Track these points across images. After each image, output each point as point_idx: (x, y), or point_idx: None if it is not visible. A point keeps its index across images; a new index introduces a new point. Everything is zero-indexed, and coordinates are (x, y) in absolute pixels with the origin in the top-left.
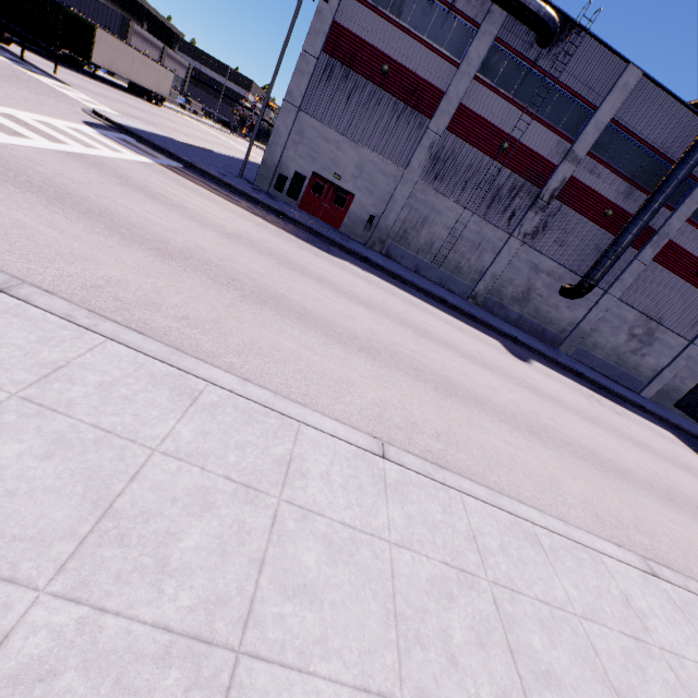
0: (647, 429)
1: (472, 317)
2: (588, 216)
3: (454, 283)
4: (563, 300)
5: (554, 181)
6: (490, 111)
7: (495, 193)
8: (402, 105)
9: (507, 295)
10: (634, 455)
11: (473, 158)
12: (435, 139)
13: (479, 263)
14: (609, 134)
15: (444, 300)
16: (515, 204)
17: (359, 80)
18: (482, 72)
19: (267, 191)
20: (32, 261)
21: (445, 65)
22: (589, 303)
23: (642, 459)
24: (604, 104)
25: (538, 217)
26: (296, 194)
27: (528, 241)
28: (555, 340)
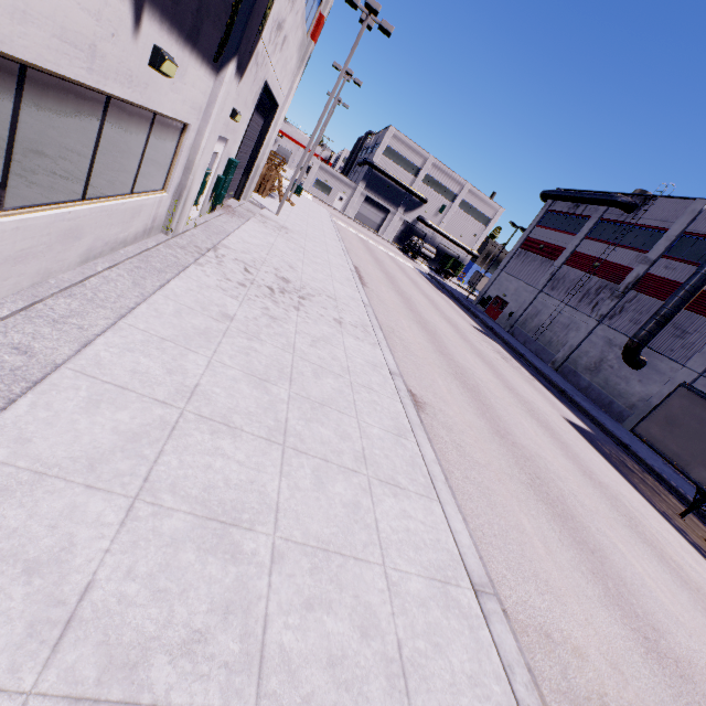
0: (521, 375)
1: (502, 339)
2: (664, 299)
3: (544, 352)
4: (634, 373)
5: (629, 278)
6: (591, 250)
7: (586, 292)
8: (545, 259)
9: (581, 364)
10: (423, 303)
11: (576, 275)
12: (555, 269)
13: (565, 338)
14: (685, 242)
15: (492, 329)
16: (599, 297)
17: (530, 254)
18: (592, 235)
19: (475, 305)
20: (341, 229)
21: (571, 238)
22: (665, 379)
23: (425, 305)
24: (674, 225)
25: (613, 303)
26: (484, 305)
27: (606, 322)
28: (622, 416)
